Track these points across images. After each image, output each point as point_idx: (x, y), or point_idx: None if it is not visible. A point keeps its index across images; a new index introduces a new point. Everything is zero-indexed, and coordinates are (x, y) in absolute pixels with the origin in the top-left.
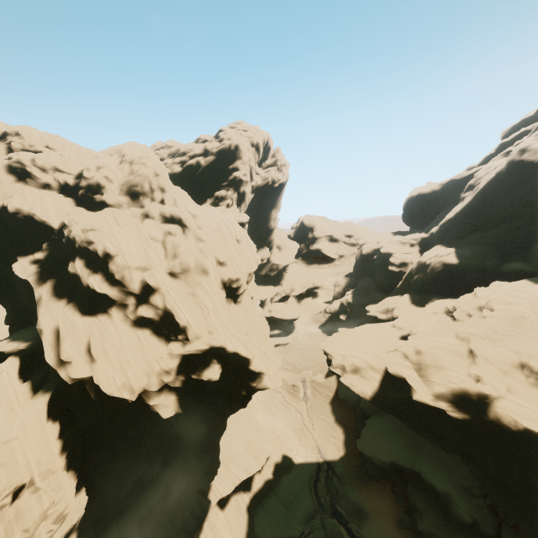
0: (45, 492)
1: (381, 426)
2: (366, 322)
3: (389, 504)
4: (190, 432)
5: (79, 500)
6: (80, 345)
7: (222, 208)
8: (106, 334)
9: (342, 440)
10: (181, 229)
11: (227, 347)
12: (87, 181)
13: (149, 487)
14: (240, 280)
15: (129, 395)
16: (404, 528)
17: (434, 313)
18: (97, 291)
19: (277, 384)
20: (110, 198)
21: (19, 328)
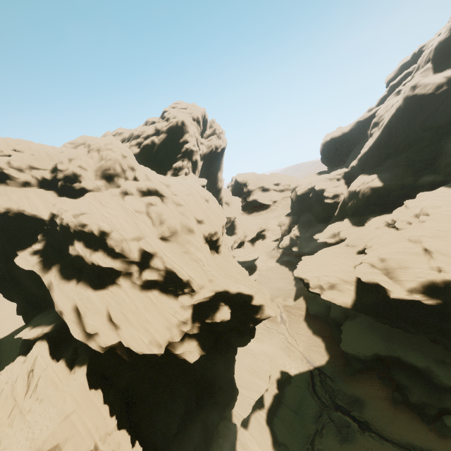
0: None
1: (355, 328)
2: (317, 248)
3: (379, 389)
4: (212, 370)
5: None
6: (101, 316)
7: (182, 177)
8: (121, 302)
9: (323, 347)
10: (159, 198)
11: (229, 290)
12: (62, 173)
13: (188, 425)
14: (218, 233)
15: (157, 350)
16: (398, 404)
17: (376, 228)
18: (103, 266)
19: (277, 311)
20: (88, 184)
21: (33, 315)
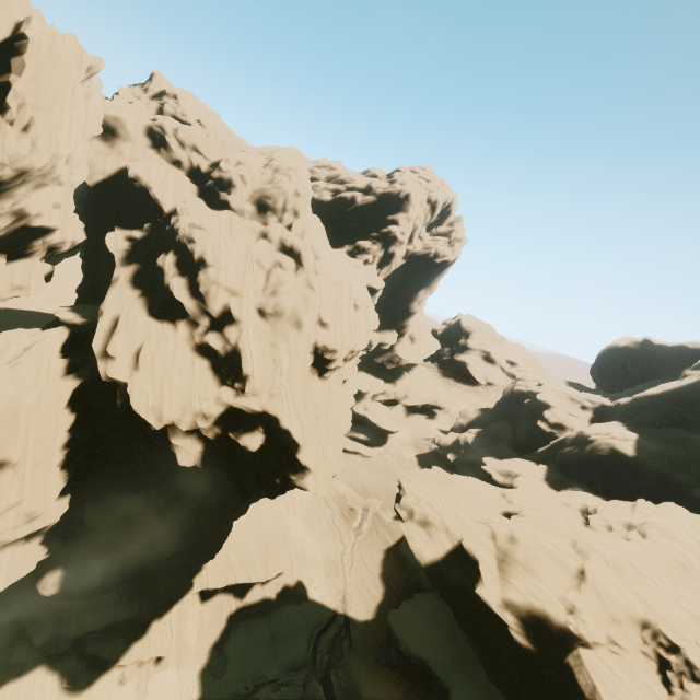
0: (31, 478)
1: (430, 609)
2: (477, 476)
3: None
4: (202, 495)
5: (59, 505)
6: (131, 344)
7: (357, 262)
8: (162, 346)
9: (378, 601)
10: (295, 265)
11: (282, 420)
12: (220, 173)
13: (134, 531)
14: (337, 353)
15: (154, 421)
16: None
17: (566, 504)
18: (175, 296)
19: (320, 490)
20: (235, 201)
21: (86, 302)
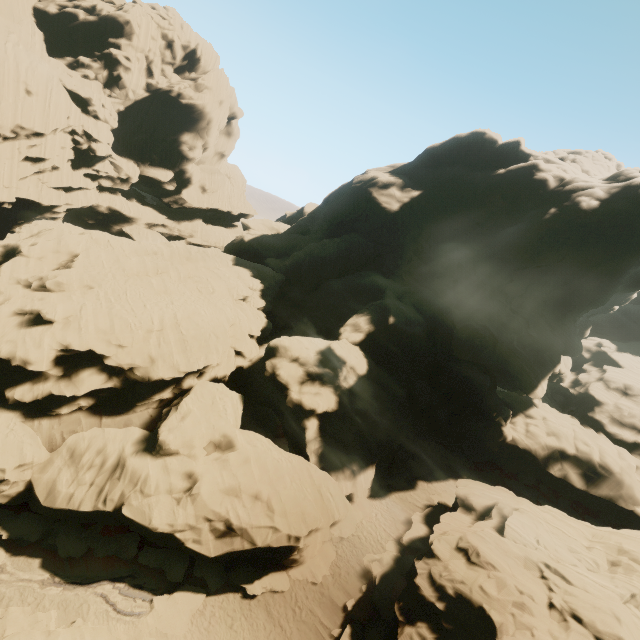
0: None
1: None
2: None
3: None
4: None
5: None
6: None
7: (71, 72)
8: None
9: None
10: None
11: None
12: None
13: None
14: None
15: None
16: None
17: None
18: None
19: None
20: None
21: None
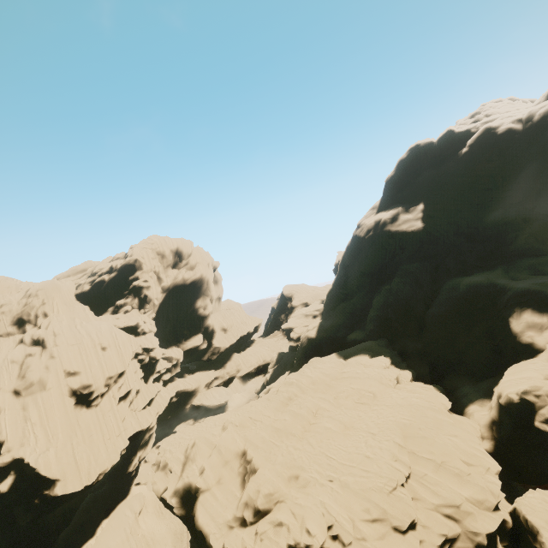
0: None
1: None
2: None
3: None
4: None
5: None
6: None
7: (117, 316)
8: None
9: None
10: (41, 349)
11: (26, 458)
12: None
13: None
14: (93, 385)
15: None
16: None
17: None
18: None
19: (67, 490)
20: (0, 330)
21: None
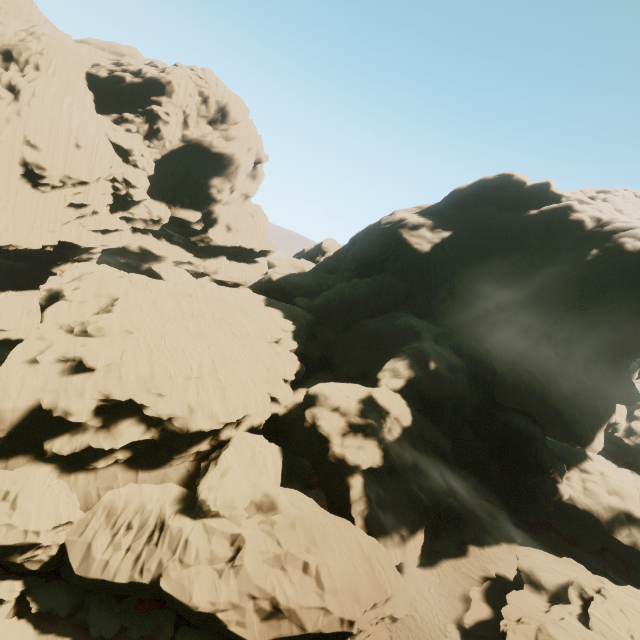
0: None
1: None
2: None
3: None
4: None
5: None
6: None
7: (116, 127)
8: None
9: None
10: (13, 98)
11: None
12: None
13: None
14: (47, 171)
15: None
16: None
17: None
18: None
19: None
20: None
21: None
